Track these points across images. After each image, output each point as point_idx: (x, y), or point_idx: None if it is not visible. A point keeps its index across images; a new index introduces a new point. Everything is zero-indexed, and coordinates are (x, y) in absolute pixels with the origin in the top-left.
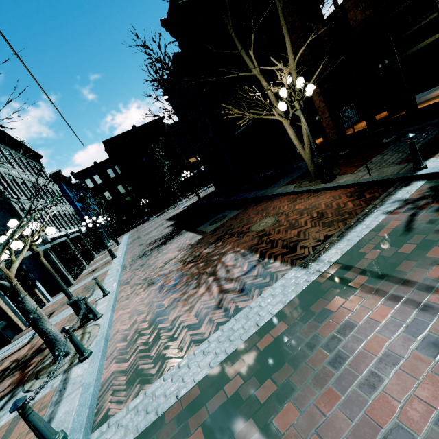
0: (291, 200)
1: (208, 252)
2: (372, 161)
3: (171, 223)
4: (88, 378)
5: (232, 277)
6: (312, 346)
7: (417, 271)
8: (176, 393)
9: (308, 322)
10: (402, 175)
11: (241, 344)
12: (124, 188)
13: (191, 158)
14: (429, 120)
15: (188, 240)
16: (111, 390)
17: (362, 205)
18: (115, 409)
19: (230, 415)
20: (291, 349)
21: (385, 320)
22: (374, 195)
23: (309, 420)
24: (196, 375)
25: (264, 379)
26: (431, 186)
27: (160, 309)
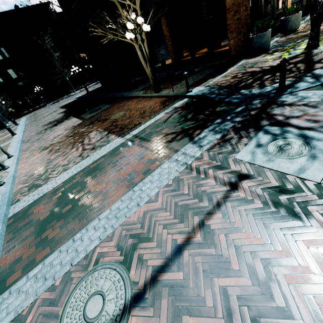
0: (138, 101)
1: (83, 131)
2: (181, 83)
3: (63, 111)
4: (5, 191)
5: (91, 143)
6: (109, 164)
7: (154, 137)
8: (53, 187)
9: (112, 157)
10: (182, 94)
11: (84, 167)
12: (15, 73)
13: (81, 52)
14: (217, 61)
15: (73, 123)
16: (20, 193)
17: (161, 108)
18: (23, 197)
19: (72, 187)
20: (101, 166)
21: (134, 153)
22: (169, 104)
23: (97, 182)
24: (62, 180)
25: (88, 176)
26: (187, 102)
27: (49, 160)
